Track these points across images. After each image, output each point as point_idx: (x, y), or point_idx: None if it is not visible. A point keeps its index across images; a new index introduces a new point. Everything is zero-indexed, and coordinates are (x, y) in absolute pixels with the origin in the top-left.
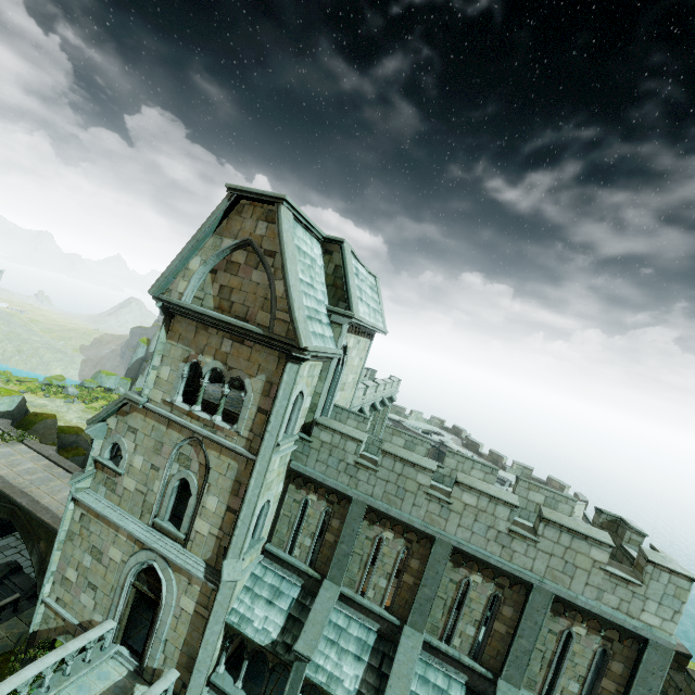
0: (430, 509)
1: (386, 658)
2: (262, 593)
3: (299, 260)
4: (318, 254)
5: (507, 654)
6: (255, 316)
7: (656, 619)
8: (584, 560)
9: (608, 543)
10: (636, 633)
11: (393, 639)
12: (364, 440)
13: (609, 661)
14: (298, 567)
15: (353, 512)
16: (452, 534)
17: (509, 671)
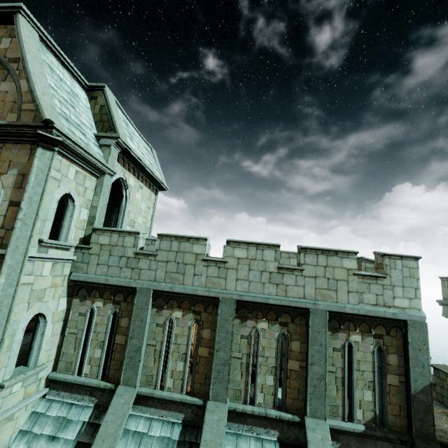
0: (210, 274)
1: (193, 447)
2: (43, 431)
3: (51, 75)
4: (83, 96)
5: (306, 388)
6: (4, 119)
7: (405, 301)
8: (341, 272)
9: (353, 251)
10: (396, 320)
11: (200, 423)
12: (141, 232)
13: (386, 357)
14: (88, 385)
15: (139, 302)
16: (233, 290)
17: (312, 405)
